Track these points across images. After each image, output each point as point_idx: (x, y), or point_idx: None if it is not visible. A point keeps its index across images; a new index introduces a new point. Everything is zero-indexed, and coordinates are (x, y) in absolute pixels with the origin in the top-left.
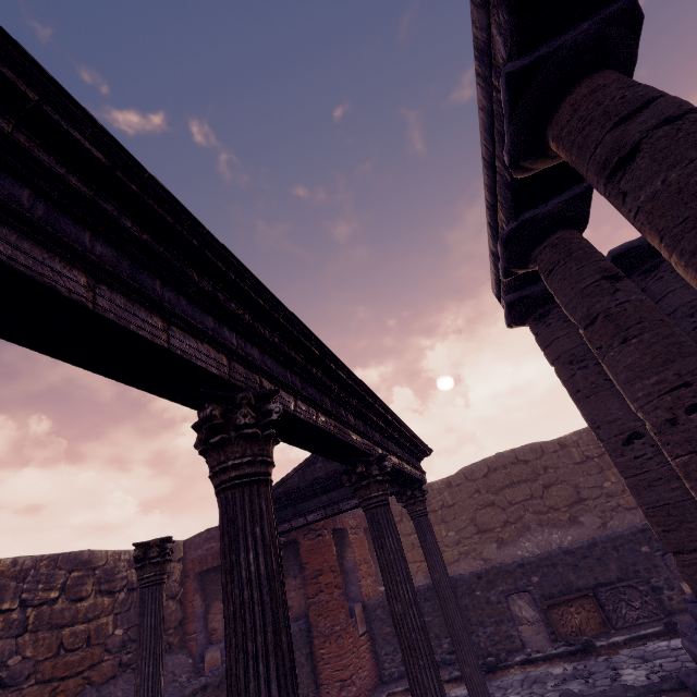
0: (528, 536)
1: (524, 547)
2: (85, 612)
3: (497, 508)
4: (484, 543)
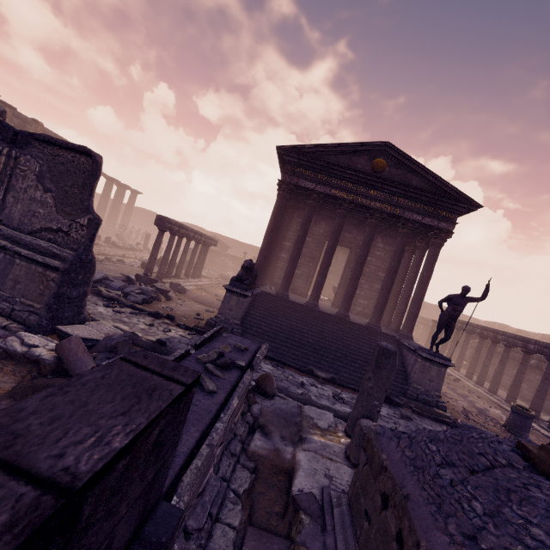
0: None
1: None
2: None
3: None
4: None
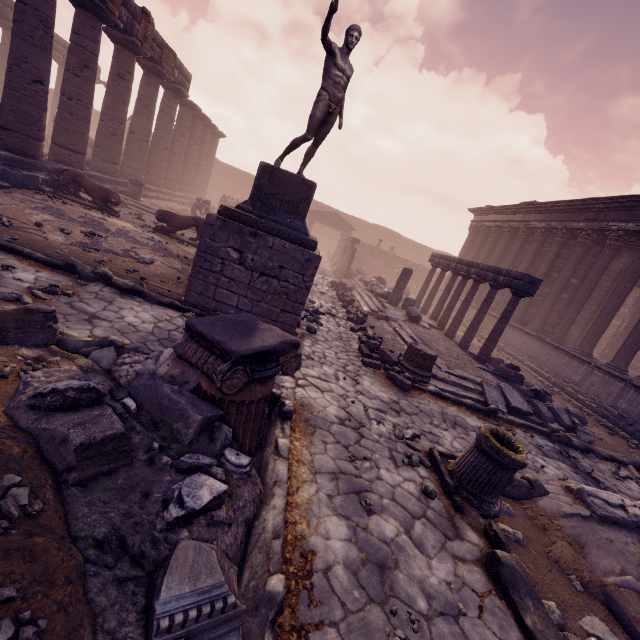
0: None
1: None
2: None
3: None
4: None
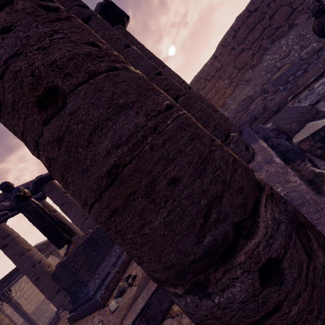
0: None
1: None
2: (27, 289)
3: None
4: None
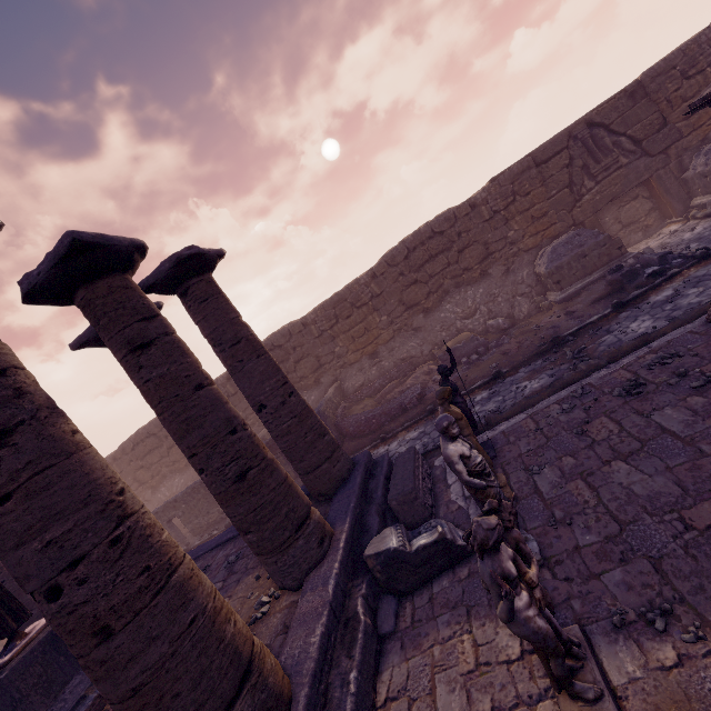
0: (164, 483)
1: (162, 491)
2: None
3: (146, 469)
4: (146, 491)
